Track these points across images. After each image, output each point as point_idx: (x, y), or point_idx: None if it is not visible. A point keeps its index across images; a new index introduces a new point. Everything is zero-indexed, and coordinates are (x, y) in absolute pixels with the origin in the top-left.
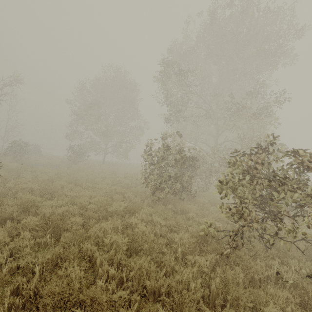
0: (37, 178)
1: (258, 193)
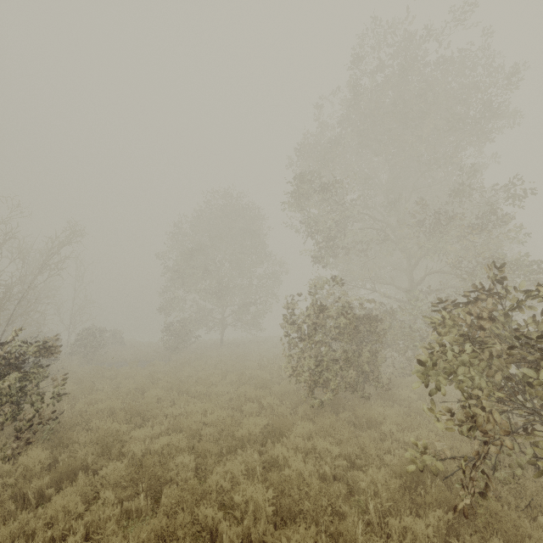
0: (119, 388)
1: (499, 376)
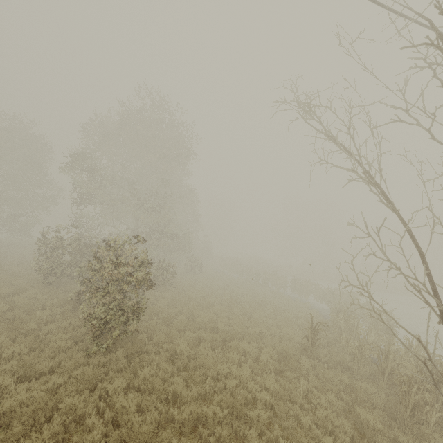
0: None
1: None
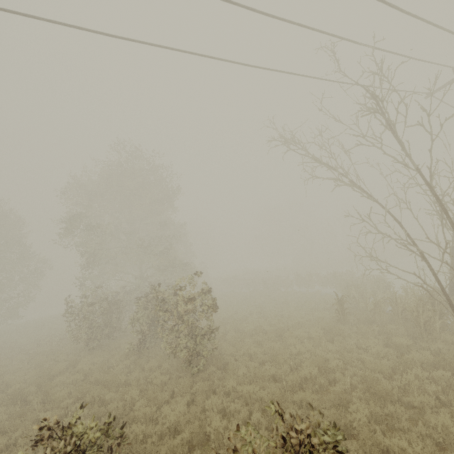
0: None
1: (150, 317)
